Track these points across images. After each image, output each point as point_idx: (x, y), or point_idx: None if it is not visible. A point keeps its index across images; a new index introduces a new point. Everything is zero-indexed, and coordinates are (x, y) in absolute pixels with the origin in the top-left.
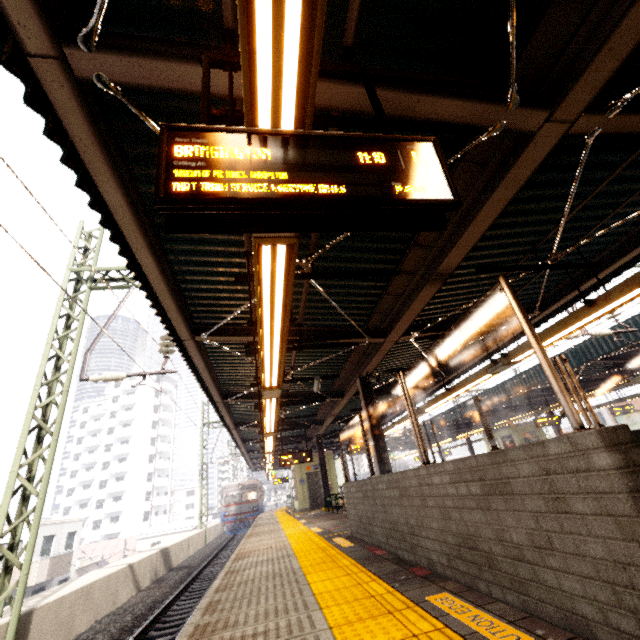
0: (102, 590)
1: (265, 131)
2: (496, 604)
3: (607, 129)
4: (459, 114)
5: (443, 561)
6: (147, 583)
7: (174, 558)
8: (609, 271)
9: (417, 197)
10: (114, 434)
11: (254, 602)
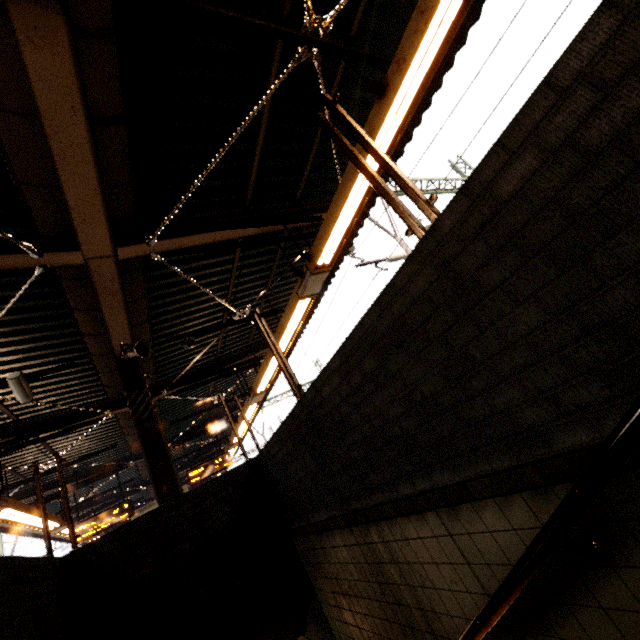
0: None
1: None
2: None
3: None
4: None
5: None
6: None
7: None
8: None
9: None
10: None
11: None
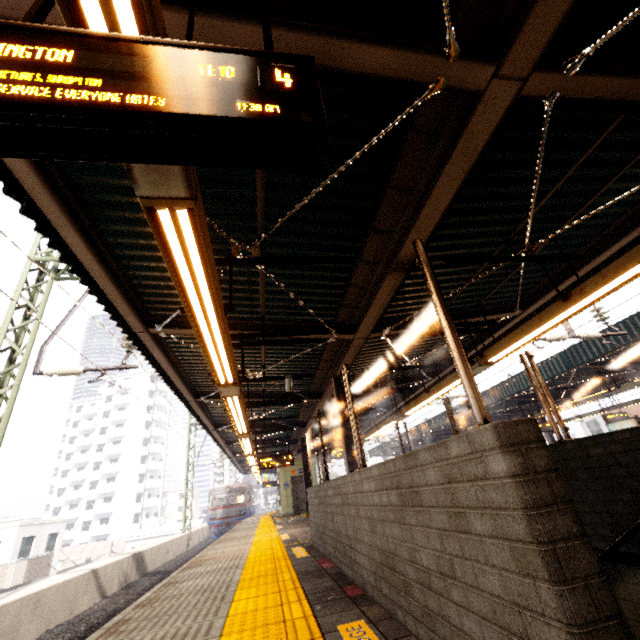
0: (57, 597)
1: (75, 31)
2: (408, 639)
3: (567, 92)
4: (392, 66)
5: (371, 581)
6: (115, 589)
7: (149, 563)
8: (591, 267)
9: (267, 118)
10: (106, 434)
11: (161, 623)
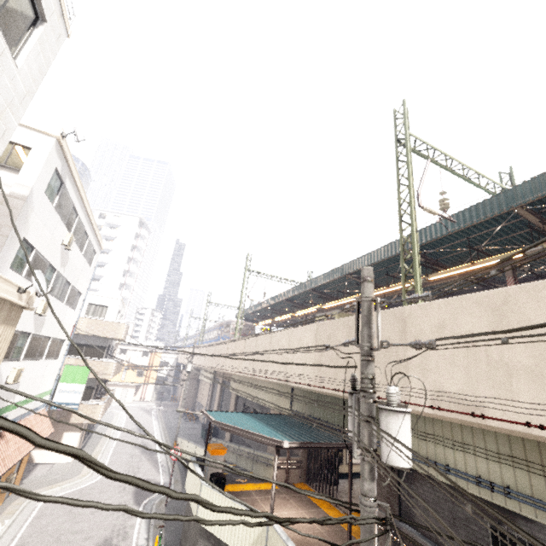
0: None
1: None
2: None
3: None
4: None
5: None
6: None
7: None
8: None
9: None
10: None
11: None
